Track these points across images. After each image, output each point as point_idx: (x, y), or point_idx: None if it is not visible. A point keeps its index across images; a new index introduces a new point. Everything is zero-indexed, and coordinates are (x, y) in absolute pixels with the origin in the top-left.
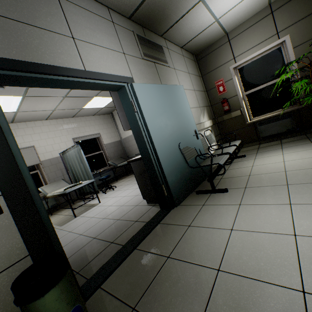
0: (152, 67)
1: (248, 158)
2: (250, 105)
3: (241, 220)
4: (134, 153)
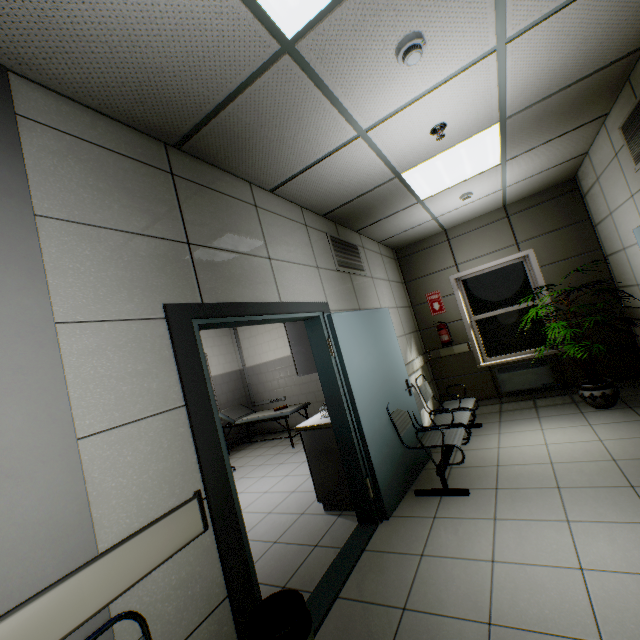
0: (348, 280)
1: (488, 430)
2: (483, 336)
3: (503, 546)
4: (267, 397)
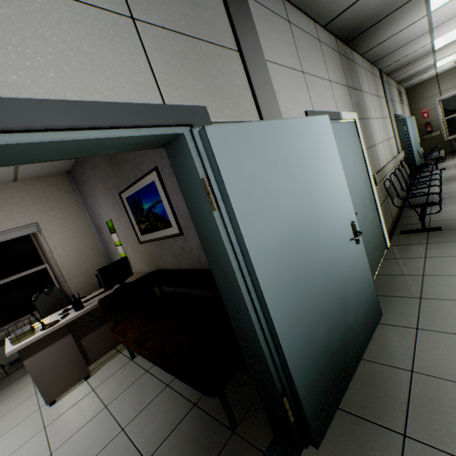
0: (402, 107)
1: (448, 161)
2: (448, 127)
3: None
4: None
